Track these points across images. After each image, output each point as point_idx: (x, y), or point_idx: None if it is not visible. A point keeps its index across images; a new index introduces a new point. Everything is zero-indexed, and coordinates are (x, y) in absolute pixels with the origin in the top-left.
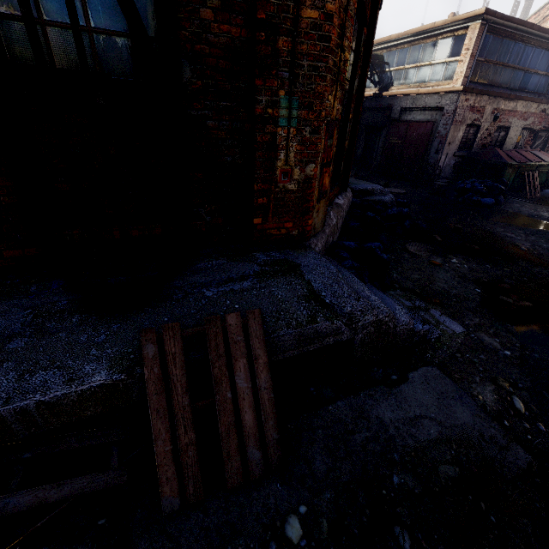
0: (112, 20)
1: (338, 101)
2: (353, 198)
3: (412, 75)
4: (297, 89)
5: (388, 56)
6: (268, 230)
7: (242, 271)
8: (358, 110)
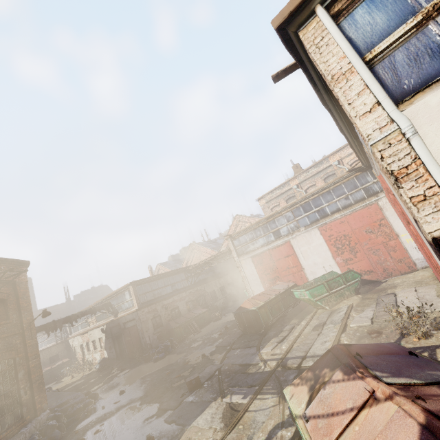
0: None
1: None
2: (49, 415)
3: (123, 306)
4: None
5: (112, 301)
6: None
7: None
8: (31, 378)
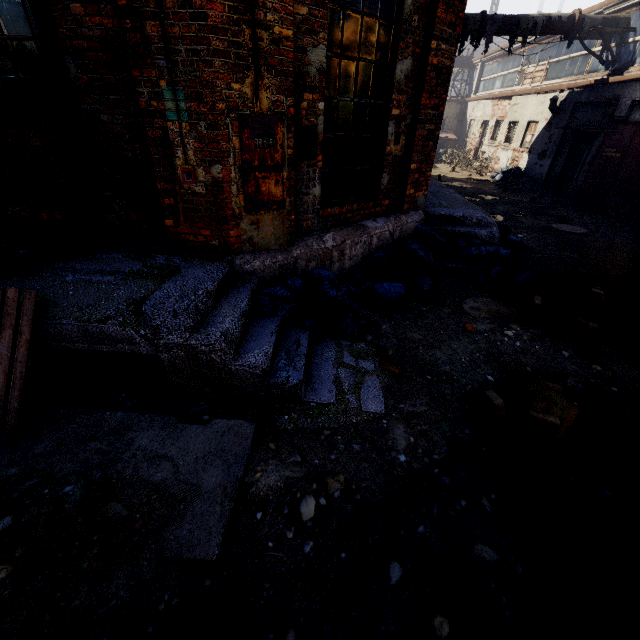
0: (19, 26)
1: (274, 91)
2: (420, 225)
3: None
4: (179, 78)
5: (637, 17)
6: (184, 234)
7: (120, 267)
8: (419, 103)
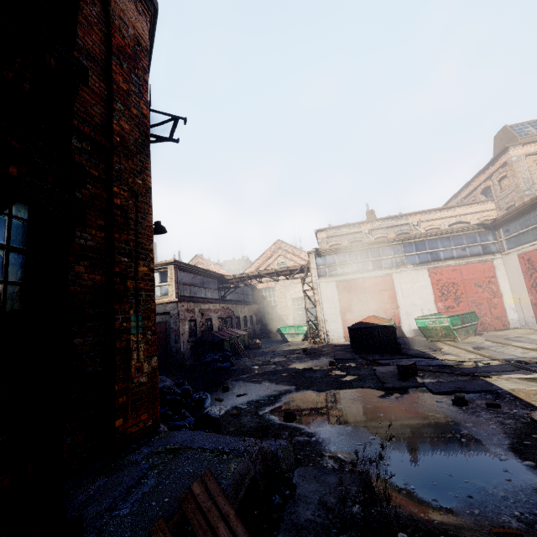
0: None
1: None
2: None
3: None
4: (140, 308)
5: None
6: (129, 429)
7: (135, 474)
8: None
